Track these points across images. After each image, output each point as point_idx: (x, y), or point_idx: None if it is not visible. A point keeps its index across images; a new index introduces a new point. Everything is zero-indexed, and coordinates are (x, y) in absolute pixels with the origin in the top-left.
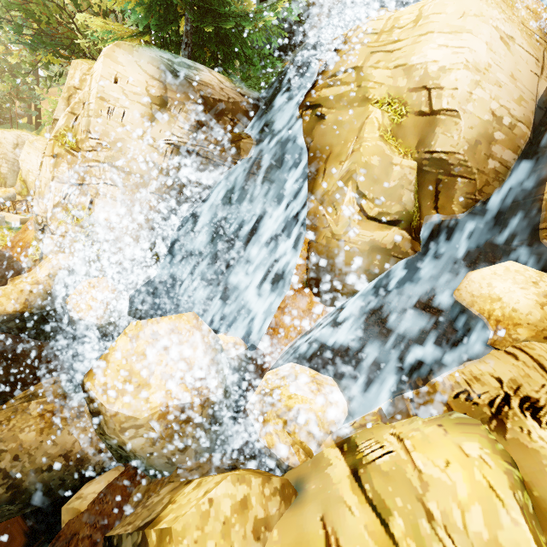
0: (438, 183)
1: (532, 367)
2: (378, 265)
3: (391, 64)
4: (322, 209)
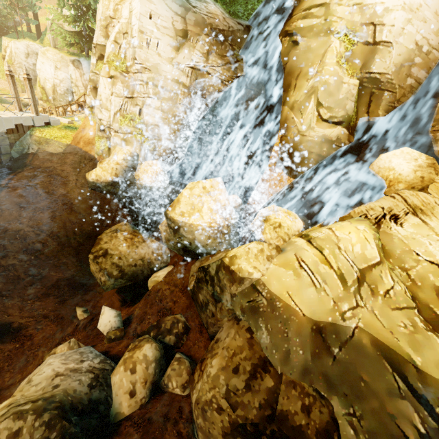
0: (371, 95)
1: (400, 202)
2: (325, 151)
3: (351, 2)
4: (292, 114)
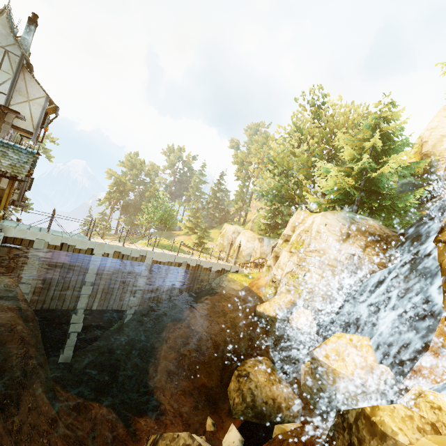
0: None
1: None
2: None
3: None
4: None
